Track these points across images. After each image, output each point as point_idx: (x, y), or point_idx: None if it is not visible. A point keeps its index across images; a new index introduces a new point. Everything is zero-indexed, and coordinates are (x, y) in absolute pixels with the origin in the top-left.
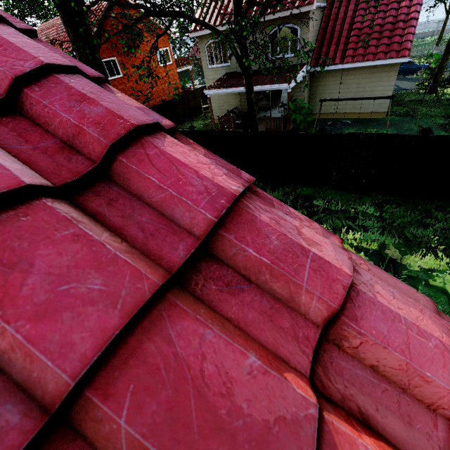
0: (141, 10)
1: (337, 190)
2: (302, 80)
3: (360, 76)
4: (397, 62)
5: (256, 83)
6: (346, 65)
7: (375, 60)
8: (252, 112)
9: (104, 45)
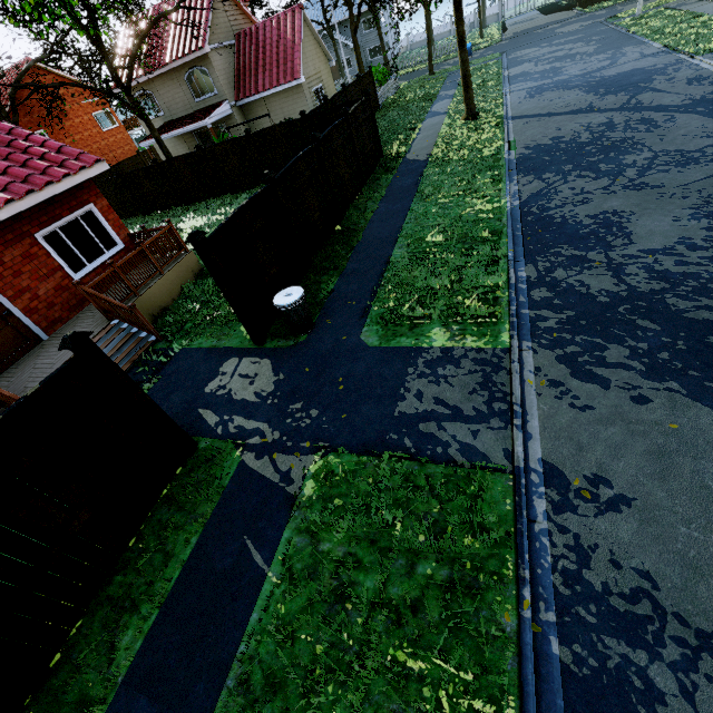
0: (60, 74)
1: (236, 192)
2: (232, 115)
3: (280, 102)
4: (300, 84)
5: (182, 126)
6: (262, 94)
7: (280, 86)
8: (163, 148)
9: (25, 119)
